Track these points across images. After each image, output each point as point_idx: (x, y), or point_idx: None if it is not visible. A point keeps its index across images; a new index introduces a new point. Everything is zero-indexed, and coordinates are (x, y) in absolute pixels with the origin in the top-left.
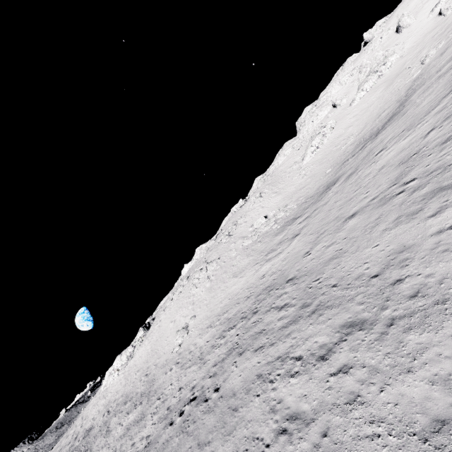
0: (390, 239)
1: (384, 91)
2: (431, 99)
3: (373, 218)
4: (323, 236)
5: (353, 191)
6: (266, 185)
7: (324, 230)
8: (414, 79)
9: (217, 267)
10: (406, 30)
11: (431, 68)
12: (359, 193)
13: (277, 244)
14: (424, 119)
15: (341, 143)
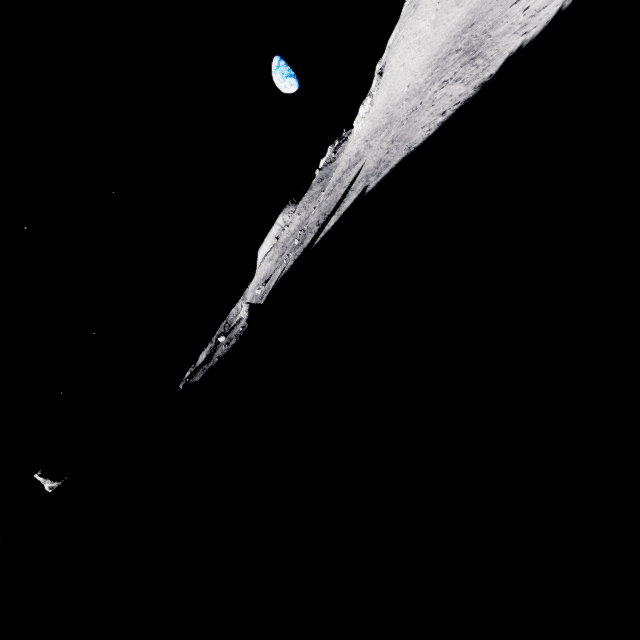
0: (506, 2)
1: None
2: None
3: None
4: None
5: None
6: None
7: None
8: None
9: None
10: None
11: None
12: None
13: None
14: None
15: None
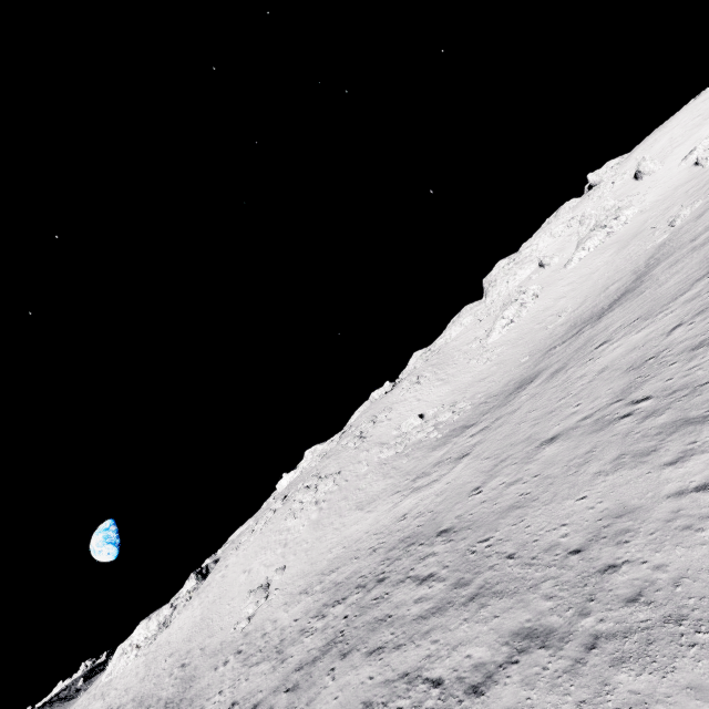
0: (605, 491)
1: (615, 255)
2: (679, 279)
3: (583, 450)
4: (504, 464)
5: (557, 399)
6: (429, 366)
7: (507, 455)
8: (658, 245)
9: (334, 487)
10: (648, 178)
11: (684, 234)
12: (565, 403)
13: (433, 465)
14: (669, 307)
15: (547, 320)
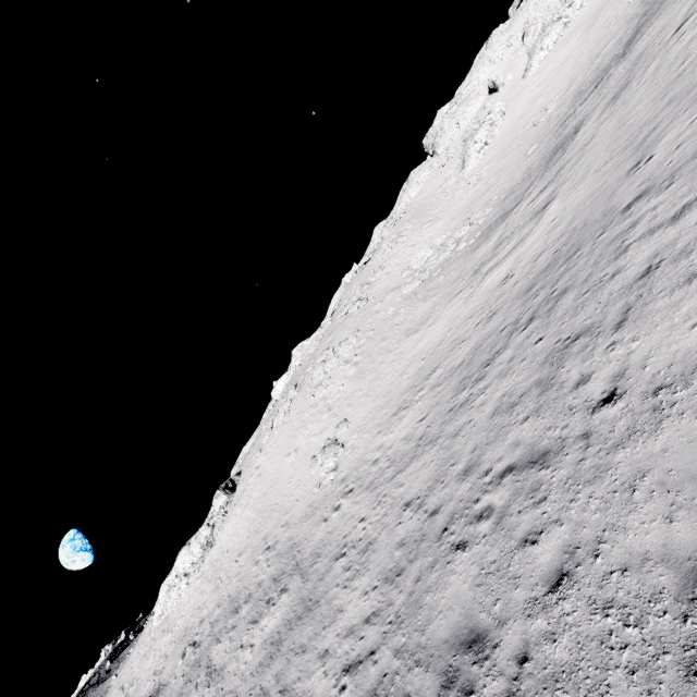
0: None
1: (585, 35)
2: None
3: None
4: (659, 130)
5: (672, 71)
6: (403, 223)
7: (650, 129)
8: None
9: (361, 341)
10: None
11: None
12: None
13: (492, 250)
14: None
15: (532, 120)
